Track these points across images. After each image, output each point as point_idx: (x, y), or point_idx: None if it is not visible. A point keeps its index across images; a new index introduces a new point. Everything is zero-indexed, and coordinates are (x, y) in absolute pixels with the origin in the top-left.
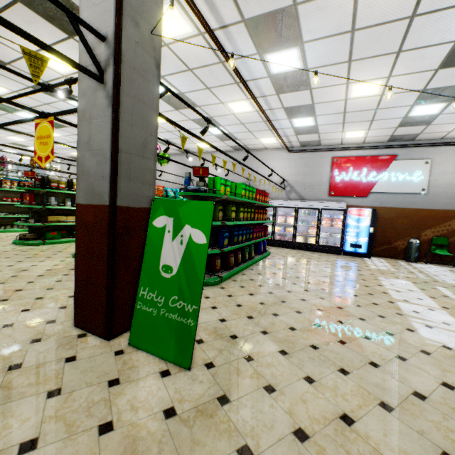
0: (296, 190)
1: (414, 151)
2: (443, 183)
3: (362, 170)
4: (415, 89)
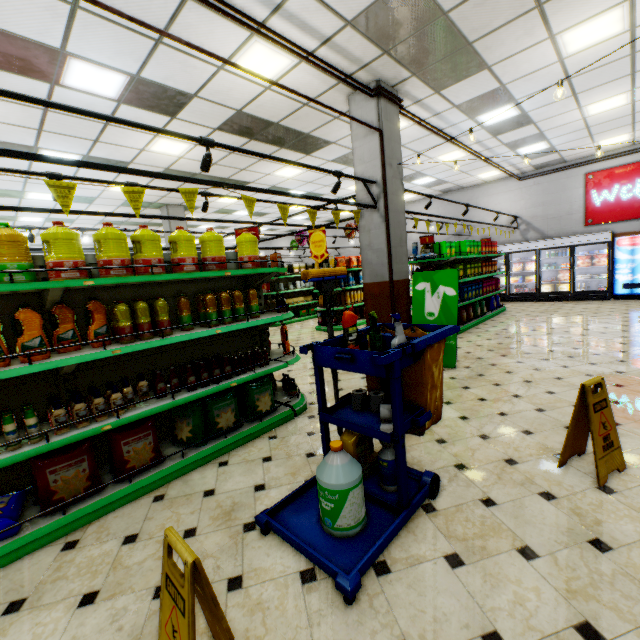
0: (535, 226)
1: None
2: None
3: (636, 182)
4: None
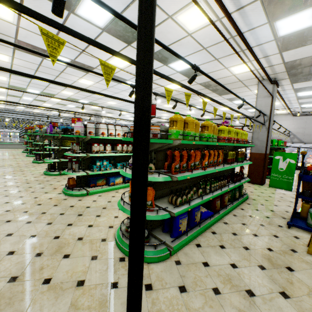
0: (297, 137)
1: None
2: None
3: None
4: None
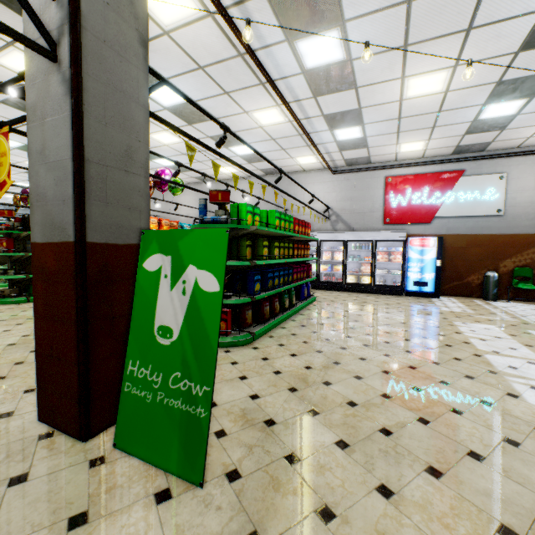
0: (344, 219)
1: (485, 164)
2: (523, 201)
3: (423, 190)
4: (488, 82)
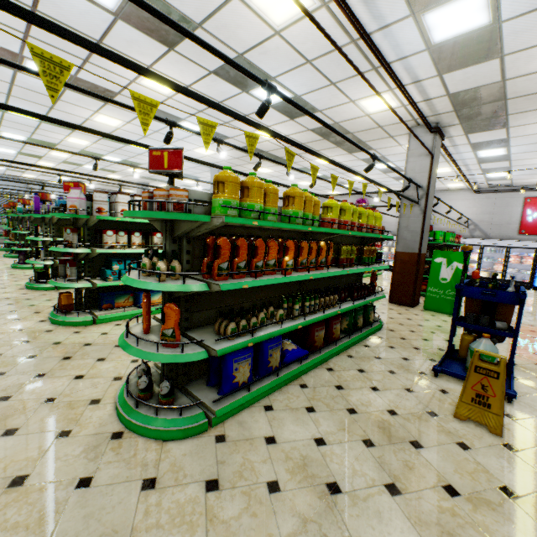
0: (481, 228)
1: None
2: None
3: None
4: None
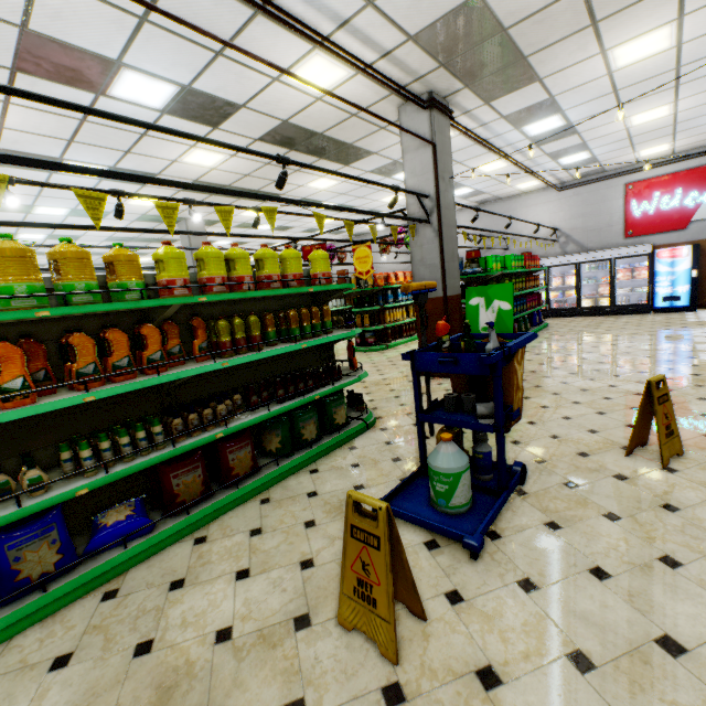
0: (575, 239)
1: None
2: None
3: (675, 192)
4: None
